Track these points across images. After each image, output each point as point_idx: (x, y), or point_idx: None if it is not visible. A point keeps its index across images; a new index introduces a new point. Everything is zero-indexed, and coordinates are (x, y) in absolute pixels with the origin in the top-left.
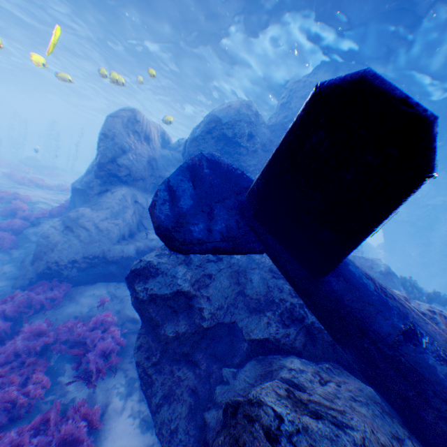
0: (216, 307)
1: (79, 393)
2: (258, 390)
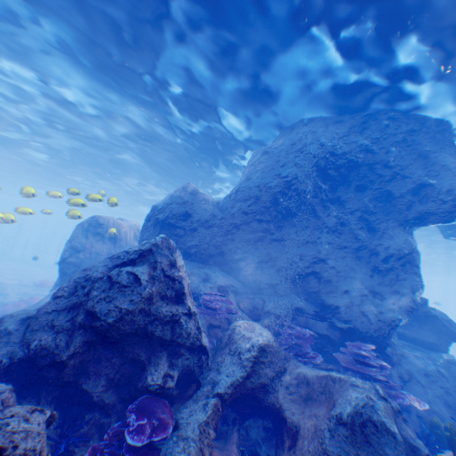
0: None
1: None
2: None
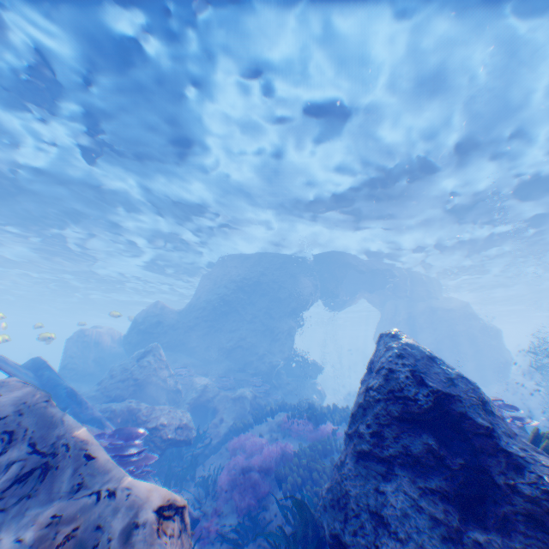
0: None
1: None
2: None
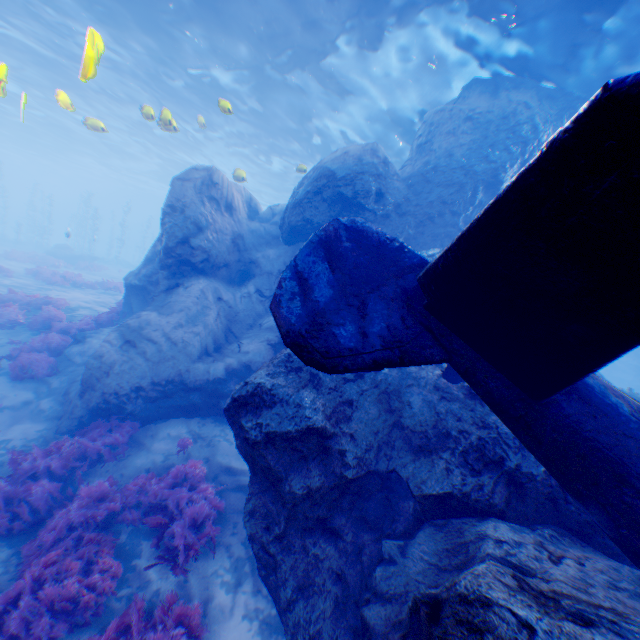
0: (364, 448)
1: (165, 583)
2: (471, 578)
